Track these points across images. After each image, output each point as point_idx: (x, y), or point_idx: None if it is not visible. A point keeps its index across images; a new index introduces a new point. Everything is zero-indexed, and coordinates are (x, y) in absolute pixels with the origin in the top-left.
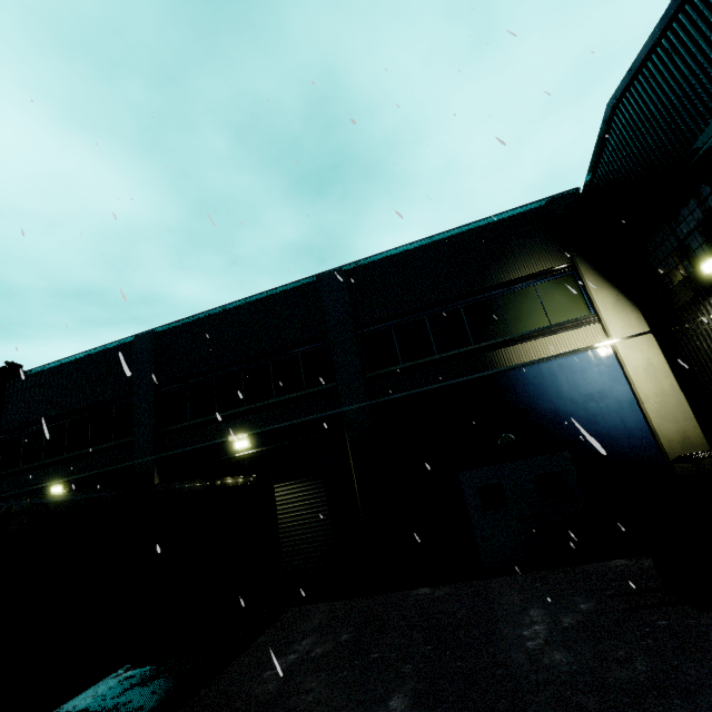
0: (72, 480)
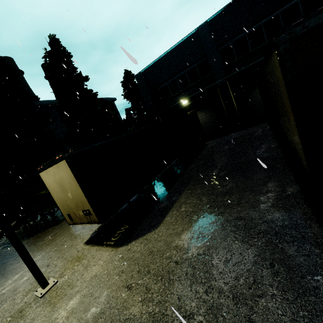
0: (188, 98)
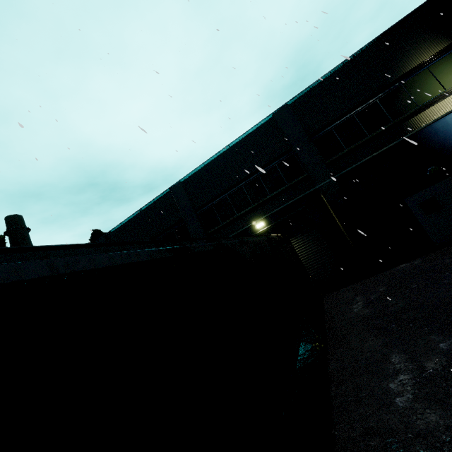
0: None
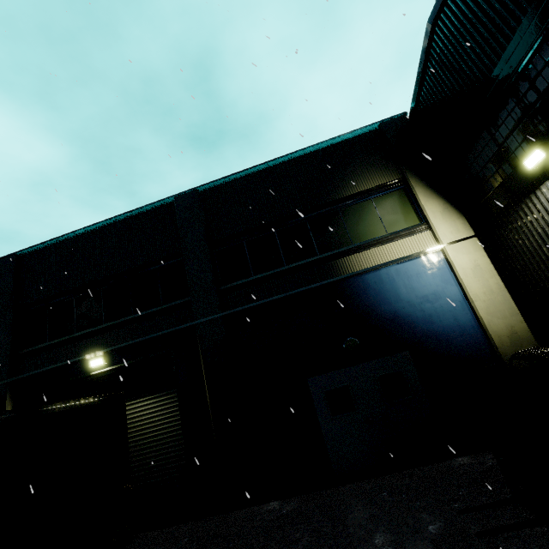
0: None
